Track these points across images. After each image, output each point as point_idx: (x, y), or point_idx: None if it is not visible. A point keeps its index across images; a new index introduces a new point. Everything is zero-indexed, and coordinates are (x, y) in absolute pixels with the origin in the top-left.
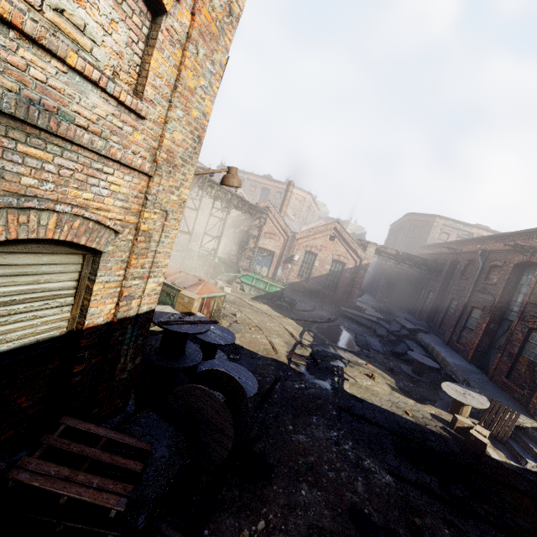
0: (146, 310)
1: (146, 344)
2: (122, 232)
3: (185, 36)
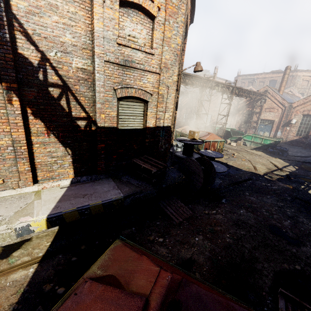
0: (166, 125)
1: (177, 152)
2: (153, 95)
3: (164, 20)
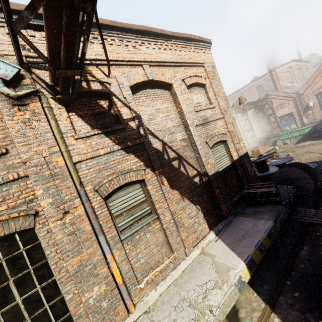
0: (245, 152)
1: None
2: (227, 134)
3: (210, 84)
